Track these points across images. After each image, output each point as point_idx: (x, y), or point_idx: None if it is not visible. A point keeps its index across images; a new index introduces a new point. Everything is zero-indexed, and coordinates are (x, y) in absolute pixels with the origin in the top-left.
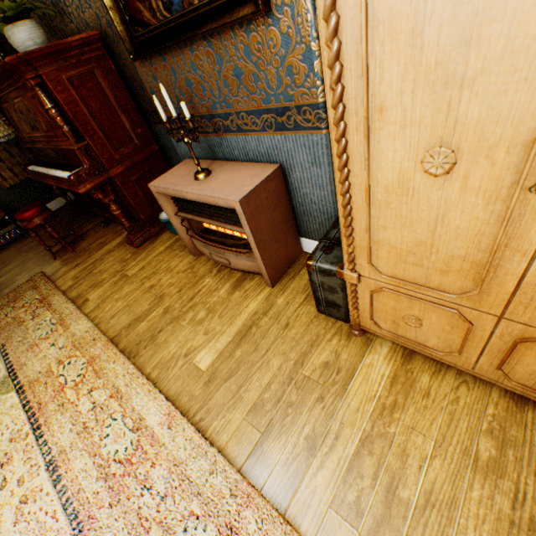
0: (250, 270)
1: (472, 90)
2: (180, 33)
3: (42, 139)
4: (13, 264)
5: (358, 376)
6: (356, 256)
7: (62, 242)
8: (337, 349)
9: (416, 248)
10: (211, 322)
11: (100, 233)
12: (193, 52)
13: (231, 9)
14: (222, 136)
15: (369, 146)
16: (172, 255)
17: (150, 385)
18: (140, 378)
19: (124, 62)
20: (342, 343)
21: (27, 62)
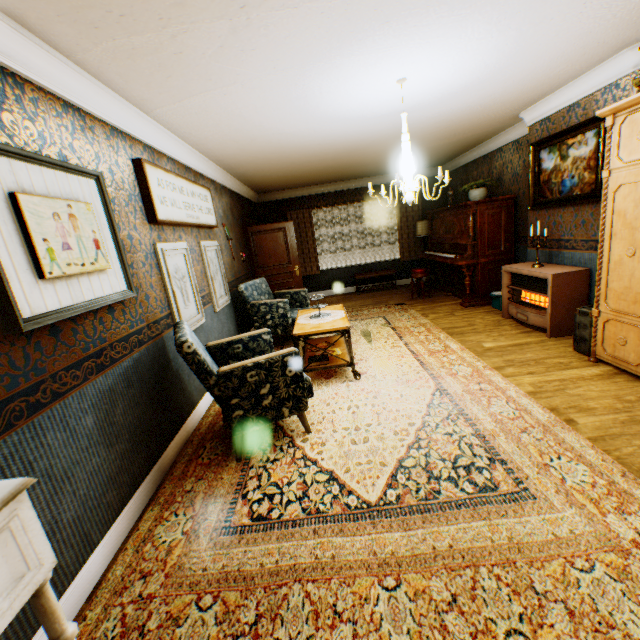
0: (538, 325)
1: (637, 231)
2: (560, 203)
3: (447, 238)
4: (386, 296)
5: (576, 369)
6: (599, 299)
7: (421, 292)
8: (571, 361)
9: (623, 290)
10: (498, 337)
11: (441, 297)
12: (562, 211)
13: (588, 198)
14: (559, 251)
15: (610, 246)
16: (486, 314)
17: (455, 341)
18: (451, 339)
19: (519, 210)
20: (577, 361)
21: (474, 204)
